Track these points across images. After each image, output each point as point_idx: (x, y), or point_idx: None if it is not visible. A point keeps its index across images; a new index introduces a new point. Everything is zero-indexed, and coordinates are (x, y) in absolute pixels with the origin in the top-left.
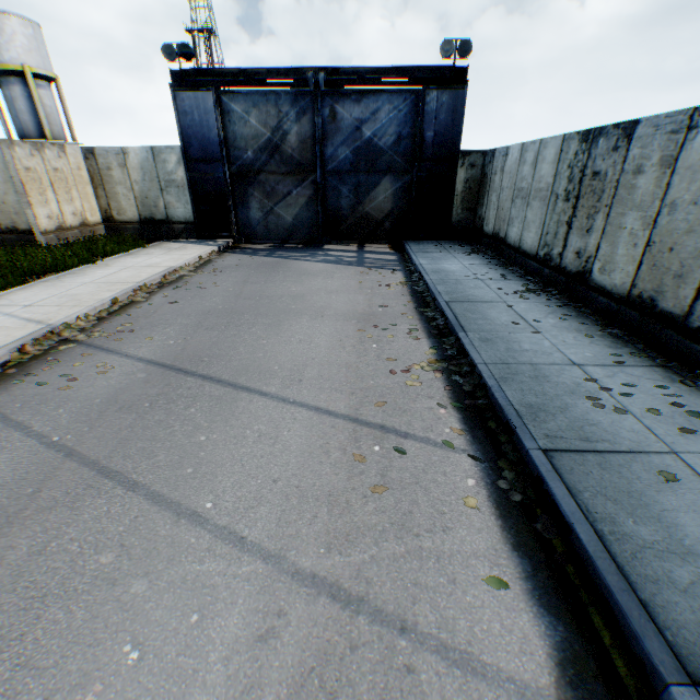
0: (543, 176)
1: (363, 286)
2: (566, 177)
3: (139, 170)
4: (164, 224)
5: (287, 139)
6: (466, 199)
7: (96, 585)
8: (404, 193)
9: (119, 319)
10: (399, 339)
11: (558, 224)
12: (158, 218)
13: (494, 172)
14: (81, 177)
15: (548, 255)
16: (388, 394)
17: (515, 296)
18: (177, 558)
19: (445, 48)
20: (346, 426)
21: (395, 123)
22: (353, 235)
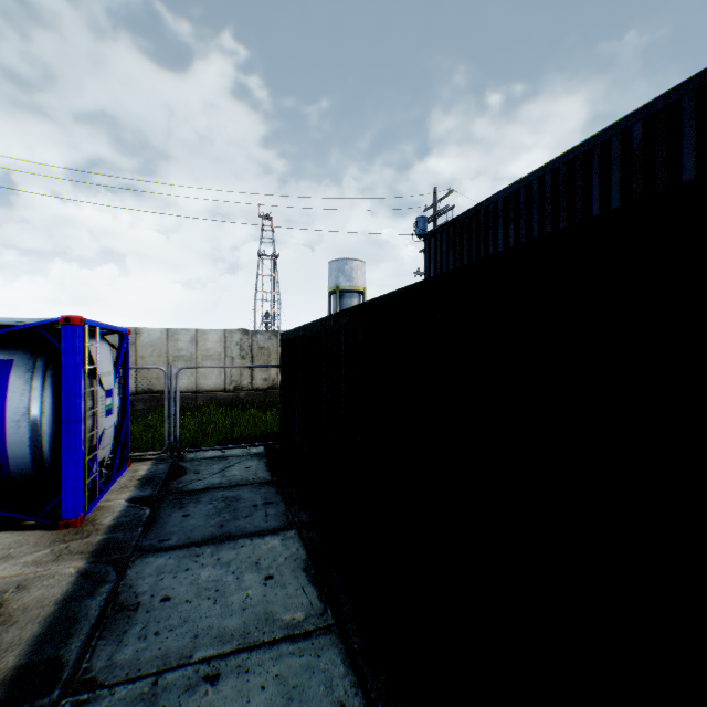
0: None
1: None
2: None
3: None
4: None
5: None
6: None
7: None
8: None
9: None
10: None
11: None
12: None
13: None
14: None
15: None
16: None
17: None
18: None
19: None
20: None
21: None
22: None
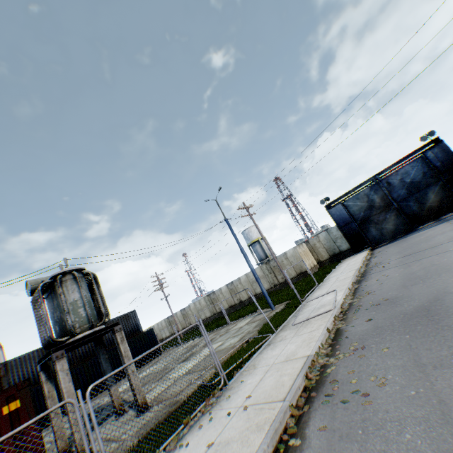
0: None
1: (452, 223)
2: None
3: (324, 240)
4: (339, 254)
5: (374, 201)
6: None
7: (438, 258)
8: (442, 189)
9: (371, 264)
10: None
11: None
12: (336, 253)
13: None
14: (307, 251)
15: None
16: None
17: None
18: (451, 251)
19: (421, 139)
20: None
21: (417, 170)
22: (428, 218)
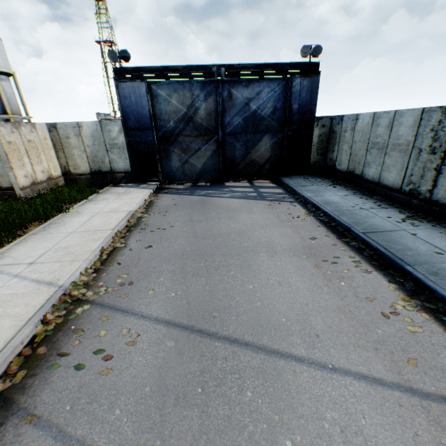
0: (401, 135)
1: (281, 218)
2: (429, 137)
3: (90, 137)
4: (109, 174)
5: (198, 112)
6: (319, 147)
7: None
8: (278, 145)
9: (113, 270)
10: (355, 274)
11: (424, 169)
12: (104, 170)
13: (344, 130)
14: (47, 145)
15: (414, 190)
16: (407, 346)
17: (405, 224)
18: None
19: (304, 51)
20: (409, 400)
21: (272, 99)
22: (244, 175)
